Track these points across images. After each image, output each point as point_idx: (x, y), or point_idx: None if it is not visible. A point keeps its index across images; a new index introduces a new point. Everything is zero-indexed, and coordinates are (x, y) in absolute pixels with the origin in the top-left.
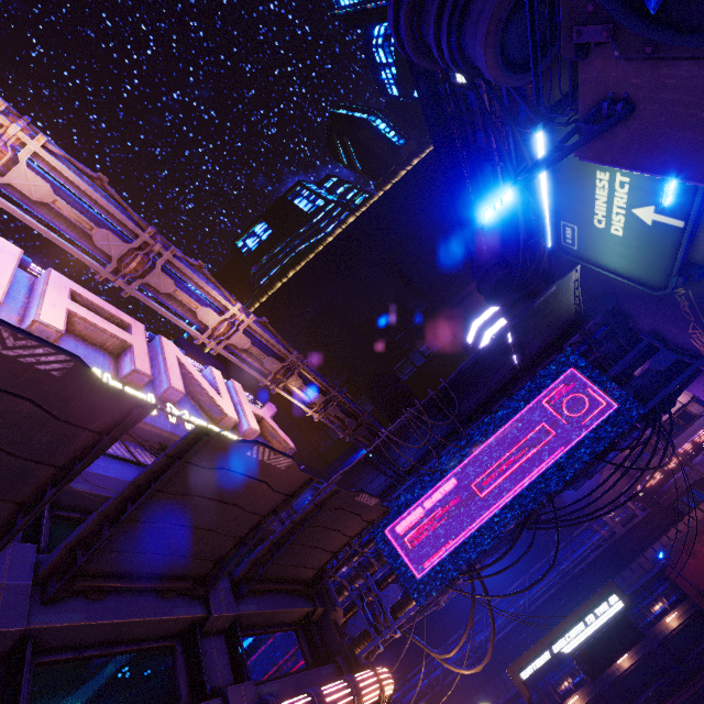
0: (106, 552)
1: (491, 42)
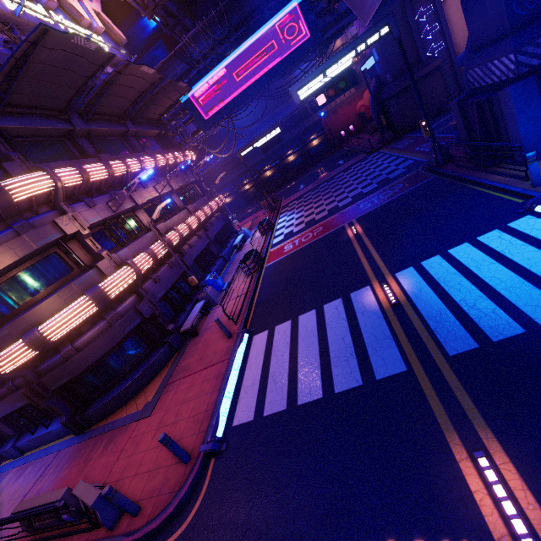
0: (94, 106)
1: None
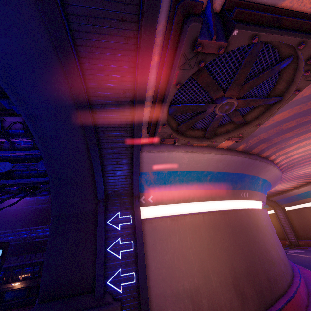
0: None
1: None
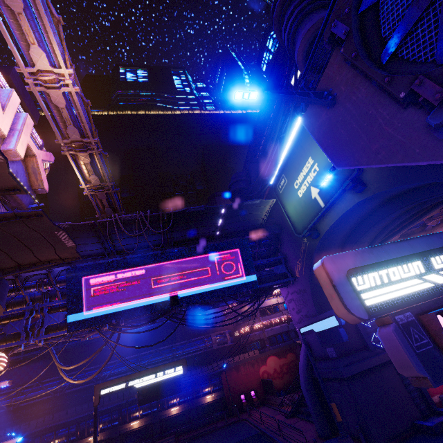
0: None
1: (308, 37)
